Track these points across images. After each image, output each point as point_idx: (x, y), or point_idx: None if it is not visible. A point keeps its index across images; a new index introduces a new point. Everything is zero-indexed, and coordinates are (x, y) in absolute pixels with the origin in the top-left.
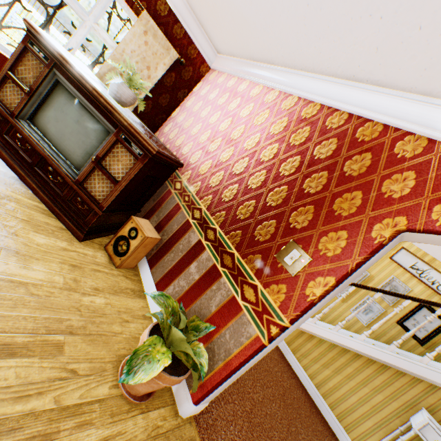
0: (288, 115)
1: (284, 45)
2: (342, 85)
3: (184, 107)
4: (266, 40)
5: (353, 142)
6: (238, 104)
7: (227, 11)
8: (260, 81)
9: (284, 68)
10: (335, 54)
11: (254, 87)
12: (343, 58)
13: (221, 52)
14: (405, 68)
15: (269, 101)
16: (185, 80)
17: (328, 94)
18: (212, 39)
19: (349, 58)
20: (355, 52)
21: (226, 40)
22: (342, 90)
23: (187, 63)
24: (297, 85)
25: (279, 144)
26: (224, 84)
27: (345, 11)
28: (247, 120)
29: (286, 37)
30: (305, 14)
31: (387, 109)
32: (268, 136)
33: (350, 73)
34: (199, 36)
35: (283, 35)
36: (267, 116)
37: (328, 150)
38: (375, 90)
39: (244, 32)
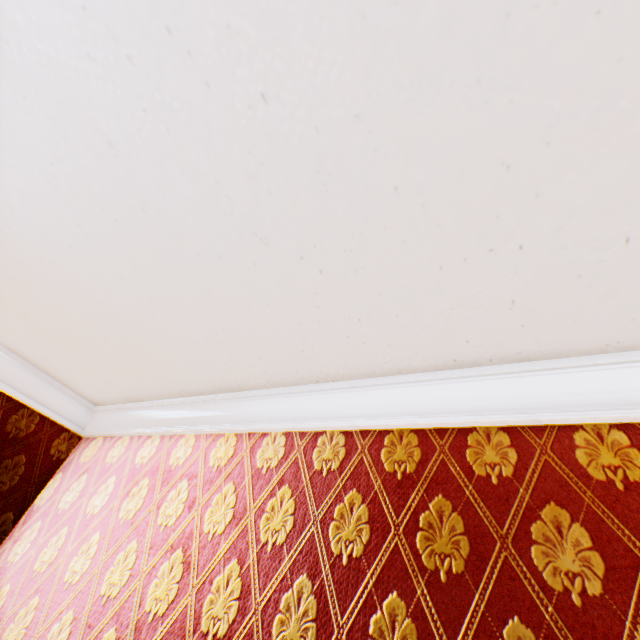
0: (351, 481)
1: (266, 351)
2: (435, 380)
3: (2, 567)
4: (218, 355)
5: (609, 495)
6: (185, 498)
7: (107, 330)
8: (225, 427)
9: (274, 388)
10: (402, 336)
11: (214, 443)
12: (424, 337)
13: (104, 400)
14: (589, 316)
15: (272, 463)
16: (2, 491)
17: (414, 405)
18: (77, 385)
19: (439, 333)
20: (456, 320)
21: (113, 379)
22: (440, 389)
23: (7, 449)
24: (323, 410)
25: (399, 590)
26: (129, 459)
27: (422, 257)
28: (237, 537)
29: (271, 337)
30: (315, 288)
31: (587, 394)
32: (338, 571)
33: (445, 357)
34: (40, 388)
35: (262, 336)
36: (294, 505)
37: (577, 551)
38: (523, 369)
39: (158, 355)
